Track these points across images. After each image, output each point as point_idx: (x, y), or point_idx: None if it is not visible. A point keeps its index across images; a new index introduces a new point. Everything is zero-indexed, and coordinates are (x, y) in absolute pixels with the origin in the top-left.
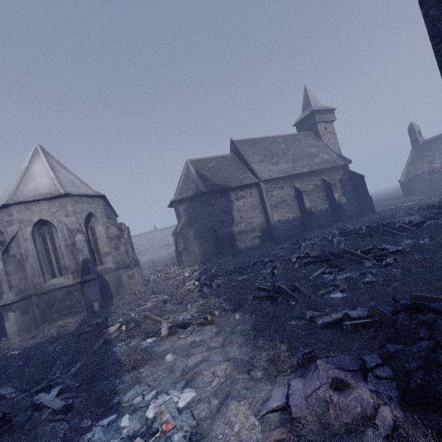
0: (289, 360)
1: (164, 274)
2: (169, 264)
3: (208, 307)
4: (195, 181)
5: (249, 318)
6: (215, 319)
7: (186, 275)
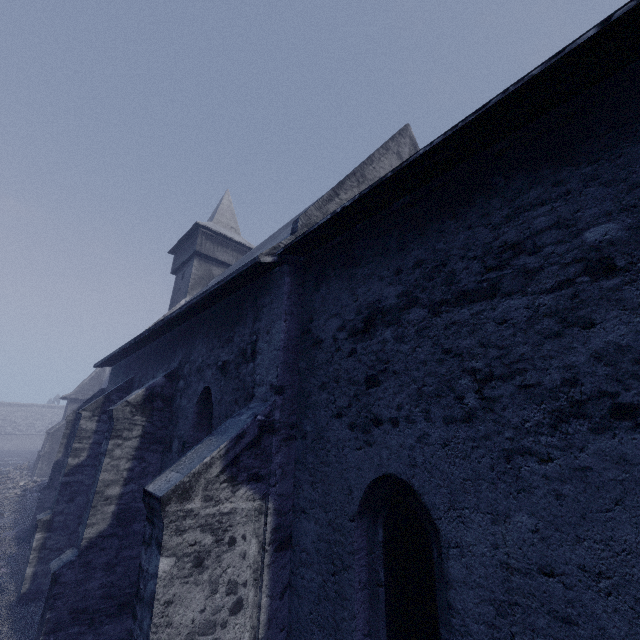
0: (6, 528)
1: (2, 478)
2: (25, 466)
3: (4, 510)
4: (102, 384)
5: (16, 515)
6: (1, 518)
7: (21, 484)
